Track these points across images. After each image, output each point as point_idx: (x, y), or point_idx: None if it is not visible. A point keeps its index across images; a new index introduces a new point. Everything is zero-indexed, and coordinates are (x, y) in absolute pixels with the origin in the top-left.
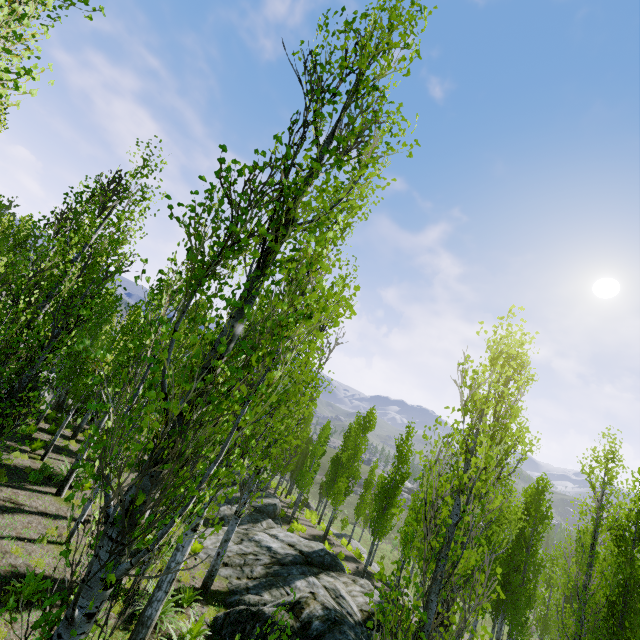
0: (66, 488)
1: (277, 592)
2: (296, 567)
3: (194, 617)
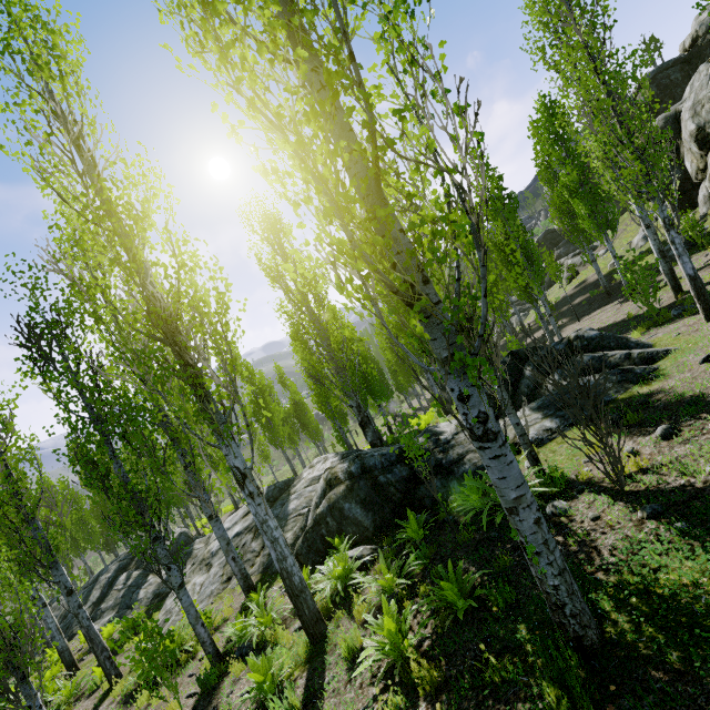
0: None
1: (290, 525)
2: (273, 511)
3: (281, 593)
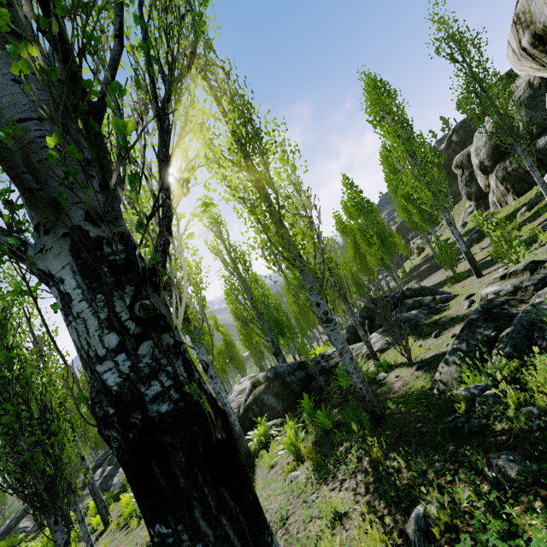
0: None
1: None
2: None
3: None
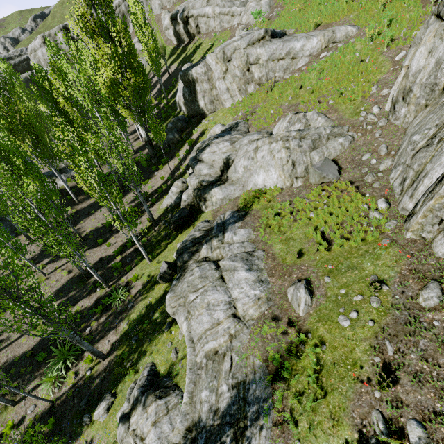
0: None
1: None
2: None
3: None
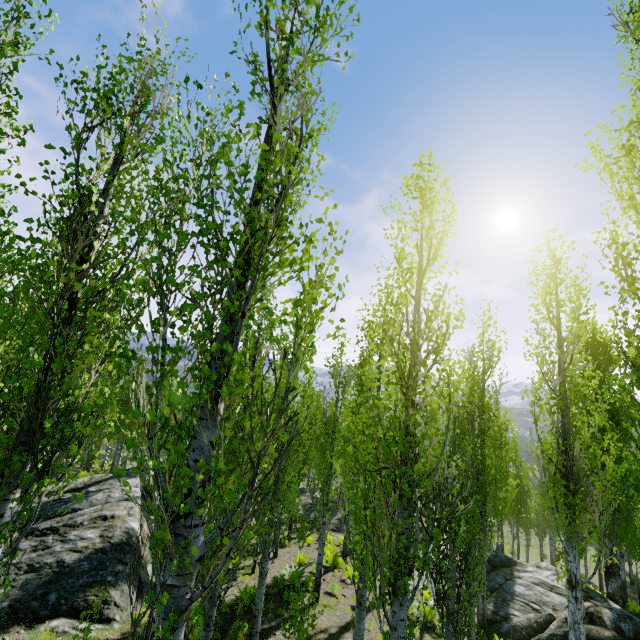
0: (319, 593)
1: (517, 605)
2: (494, 575)
3: None
